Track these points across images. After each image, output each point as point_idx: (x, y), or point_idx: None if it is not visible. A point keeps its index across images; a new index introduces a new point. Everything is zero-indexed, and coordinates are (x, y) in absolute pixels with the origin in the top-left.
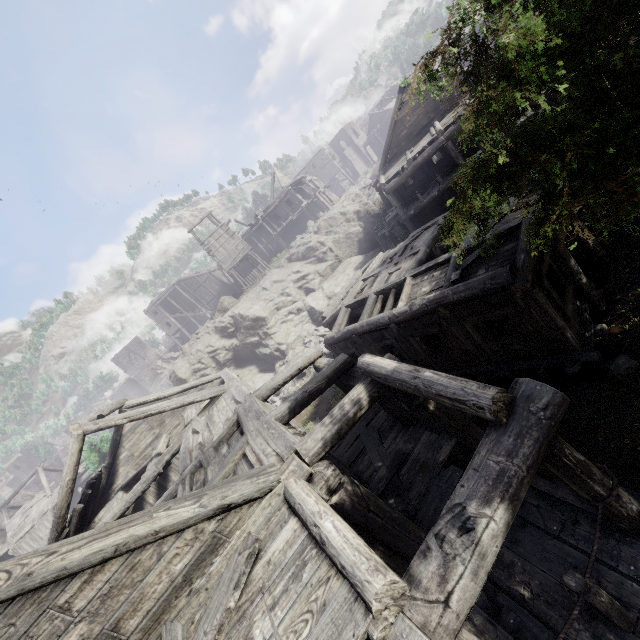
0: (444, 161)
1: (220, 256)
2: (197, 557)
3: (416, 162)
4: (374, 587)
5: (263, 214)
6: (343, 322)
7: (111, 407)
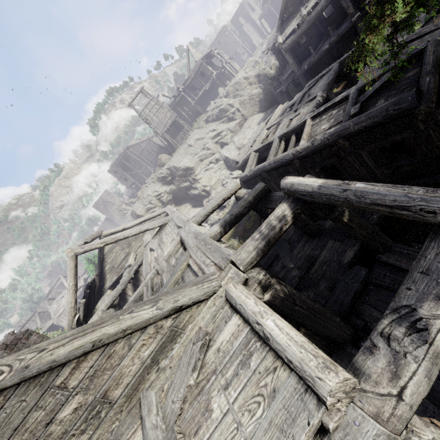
0: (335, 14)
1: (154, 123)
2: (160, 345)
3: (310, 17)
4: (327, 384)
5: (183, 86)
6: (253, 164)
7: (92, 236)
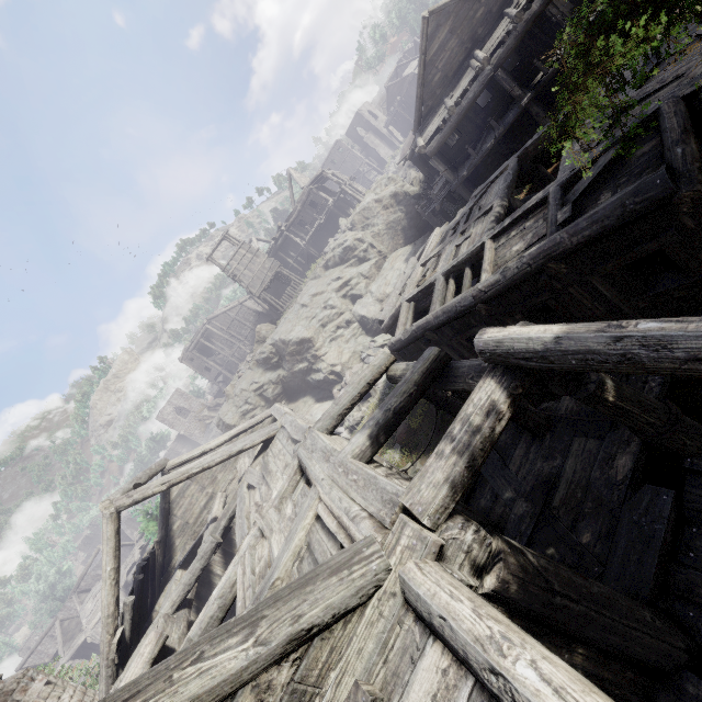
0: (494, 101)
1: (247, 280)
2: None
3: (460, 108)
4: None
5: (286, 224)
6: (408, 320)
7: (149, 472)
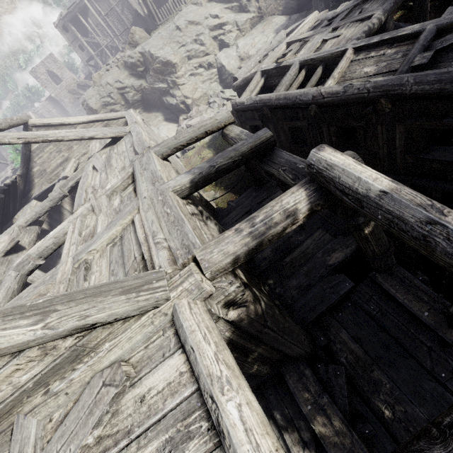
0: None
1: None
2: (51, 368)
3: None
4: None
5: None
6: (255, 89)
7: (10, 122)
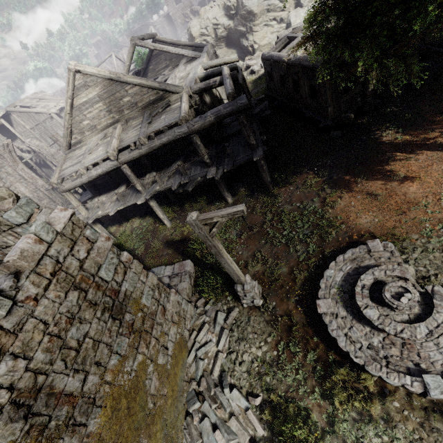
0: None
1: None
2: (156, 99)
3: None
4: (182, 115)
5: None
6: (279, 48)
7: (149, 36)
